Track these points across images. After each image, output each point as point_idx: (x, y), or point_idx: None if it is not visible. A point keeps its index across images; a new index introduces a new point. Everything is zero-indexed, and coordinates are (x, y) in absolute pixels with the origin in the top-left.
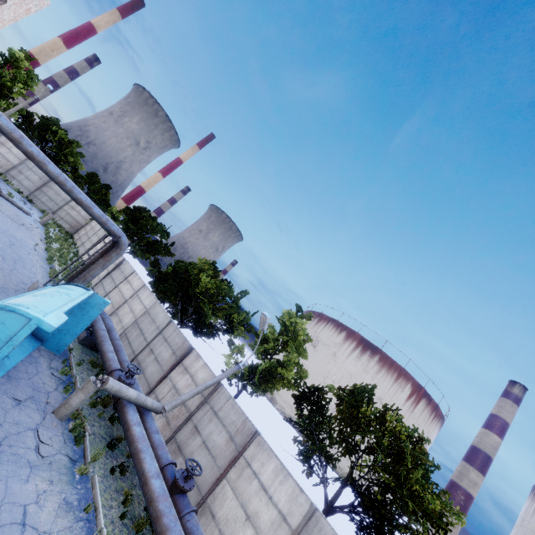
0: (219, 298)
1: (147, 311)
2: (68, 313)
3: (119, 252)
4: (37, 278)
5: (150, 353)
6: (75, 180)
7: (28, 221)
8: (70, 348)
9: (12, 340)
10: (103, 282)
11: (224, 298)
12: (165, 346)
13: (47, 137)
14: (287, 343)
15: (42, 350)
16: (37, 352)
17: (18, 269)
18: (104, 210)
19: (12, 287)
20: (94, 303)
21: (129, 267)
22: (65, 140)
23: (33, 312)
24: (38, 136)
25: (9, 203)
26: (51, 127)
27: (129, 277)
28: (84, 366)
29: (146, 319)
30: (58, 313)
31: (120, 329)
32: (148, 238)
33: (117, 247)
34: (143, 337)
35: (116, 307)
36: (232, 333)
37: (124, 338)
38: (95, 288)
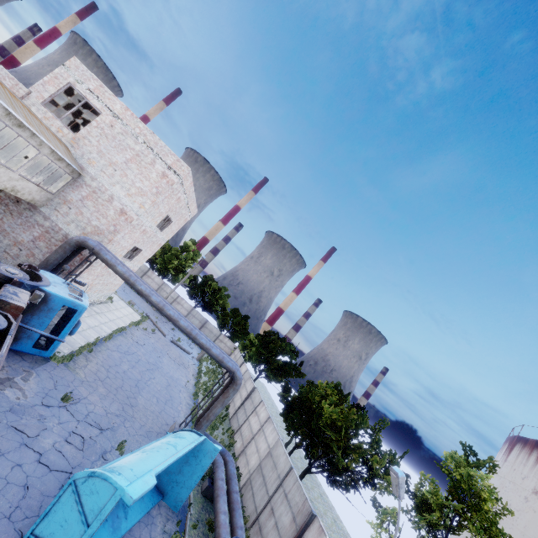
0: (349, 433)
1: (270, 451)
2: (185, 461)
3: (235, 388)
4: (179, 417)
5: (271, 513)
6: (223, 317)
7: (188, 359)
8: (190, 502)
9: (101, 513)
10: (237, 414)
11: (356, 432)
12: (285, 505)
13: (205, 290)
14: (463, 515)
15: (162, 506)
16: (156, 508)
17: (166, 409)
18: (244, 338)
19: (155, 430)
20: (205, 450)
21: (258, 395)
22: (216, 289)
23: (122, 479)
24: (200, 291)
25: (177, 347)
26: (208, 282)
27: (257, 407)
28: (199, 529)
29: (269, 463)
30: (148, 477)
31: (247, 474)
32: (278, 360)
33: (233, 382)
34: (265, 488)
35: (245, 444)
36: (374, 488)
37: (249, 486)
38: (231, 421)
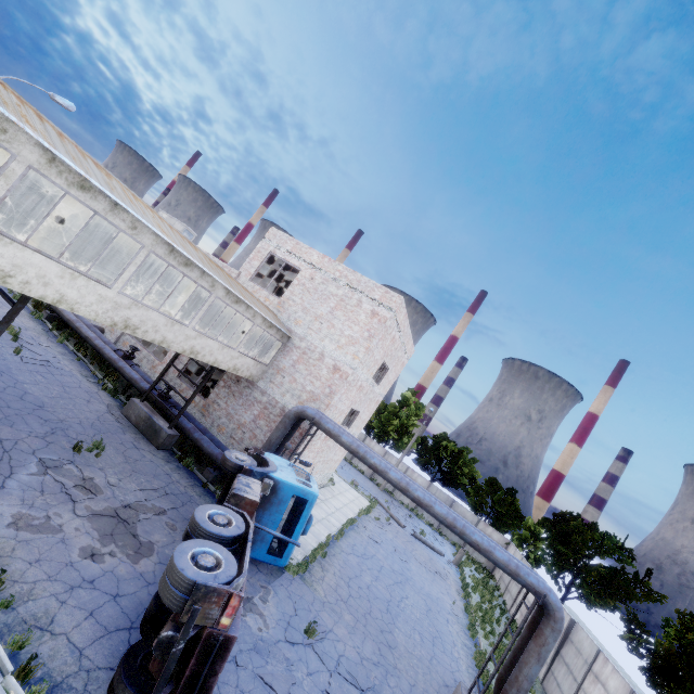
0: None
1: None
2: None
3: (554, 626)
4: (460, 671)
5: None
6: (475, 493)
7: (442, 564)
8: None
9: None
10: (553, 672)
11: None
12: None
13: (440, 455)
14: None
15: None
16: None
17: (438, 655)
18: (517, 525)
19: None
20: None
21: (586, 638)
22: (456, 451)
23: None
24: (433, 457)
25: (422, 544)
26: (441, 443)
27: (594, 663)
28: None
29: None
30: None
31: None
32: (596, 567)
33: (547, 614)
34: None
35: None
36: None
37: None
38: (545, 685)
